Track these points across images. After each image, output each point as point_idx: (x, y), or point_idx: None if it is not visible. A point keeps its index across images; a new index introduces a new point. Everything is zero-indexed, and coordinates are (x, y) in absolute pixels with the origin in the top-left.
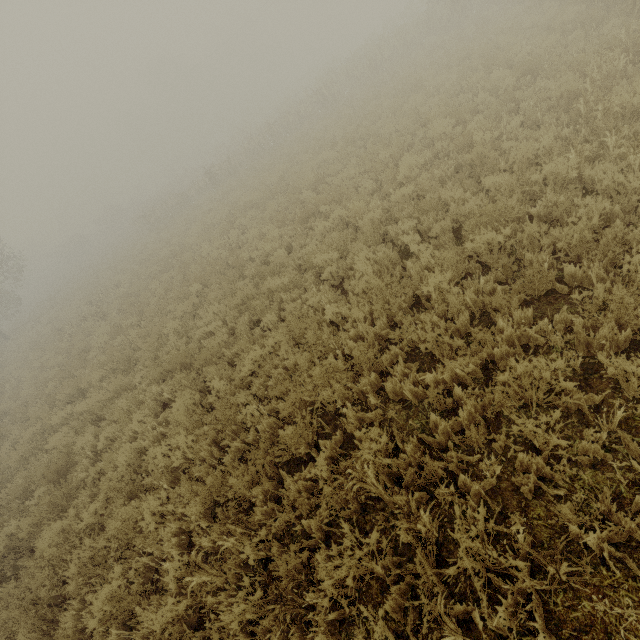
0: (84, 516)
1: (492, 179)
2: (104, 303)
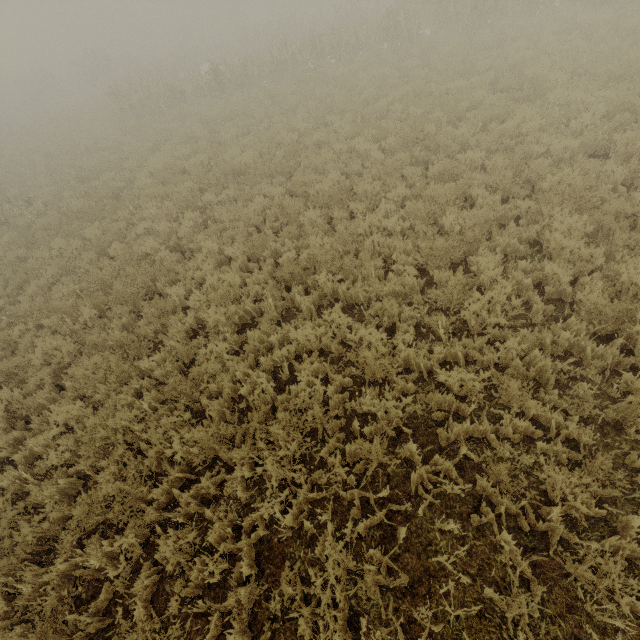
0: None
1: None
2: (2, 222)
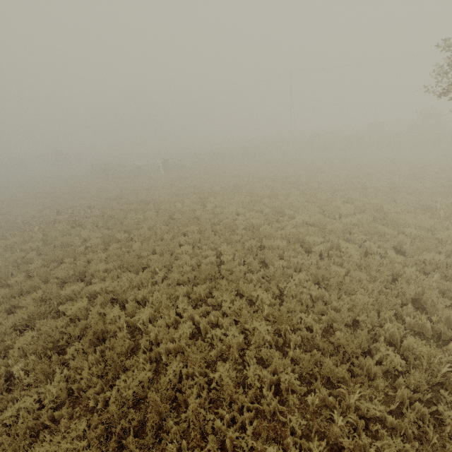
0: (171, 370)
1: (411, 230)
2: (74, 215)
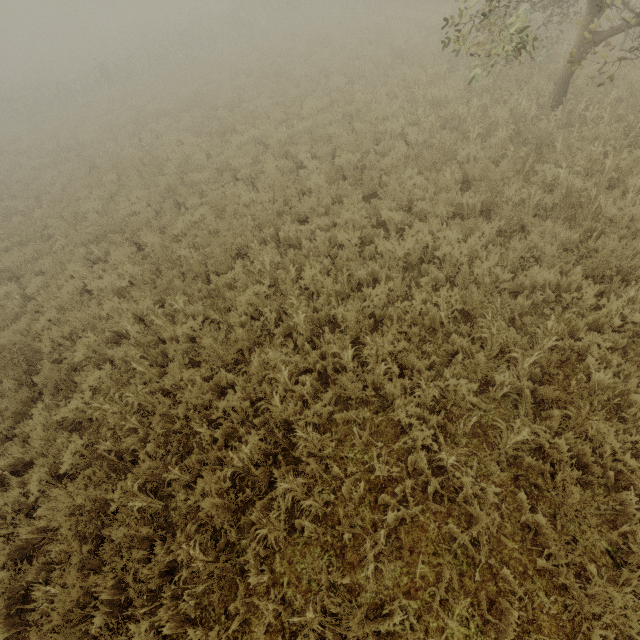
0: (41, 320)
1: (359, 125)
2: None
